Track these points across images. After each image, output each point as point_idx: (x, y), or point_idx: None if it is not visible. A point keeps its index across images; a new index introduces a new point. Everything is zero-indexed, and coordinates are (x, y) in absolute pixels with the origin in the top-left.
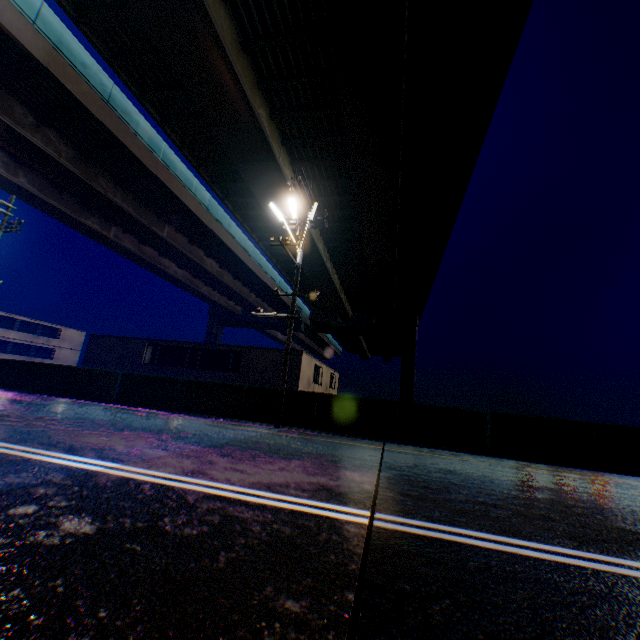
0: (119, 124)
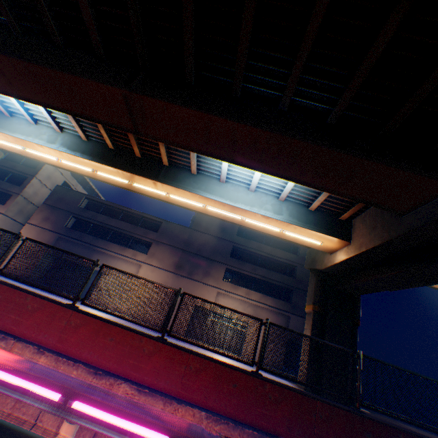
0: None
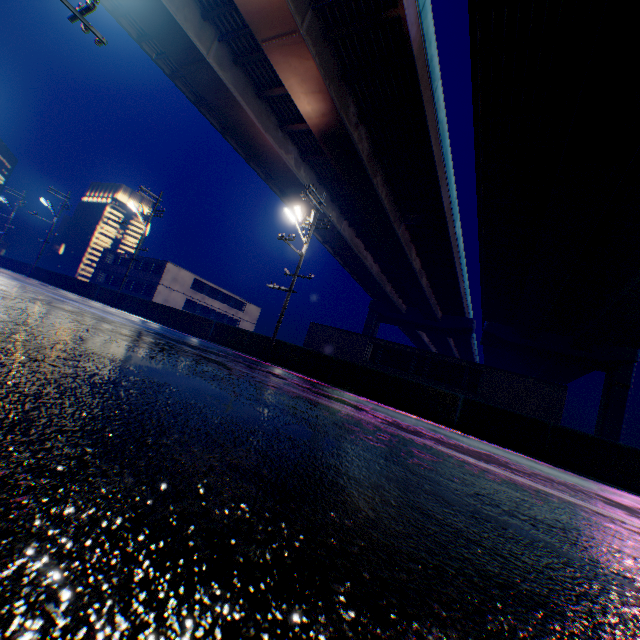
0: (432, 120)
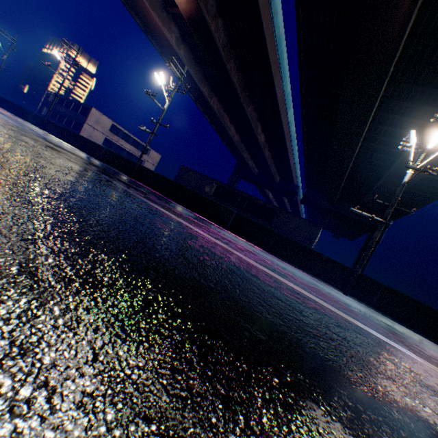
0: (268, 23)
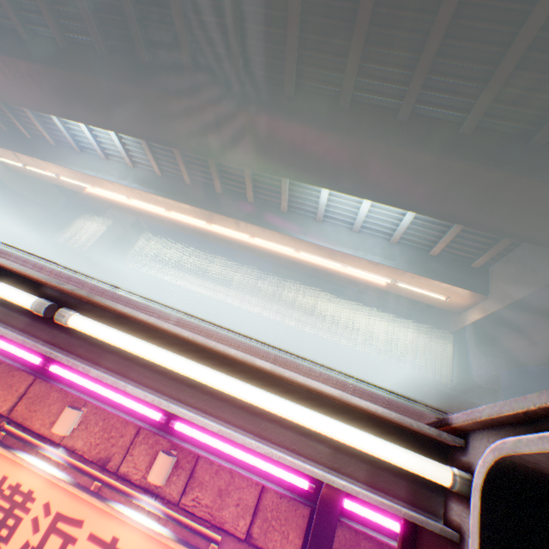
0: None
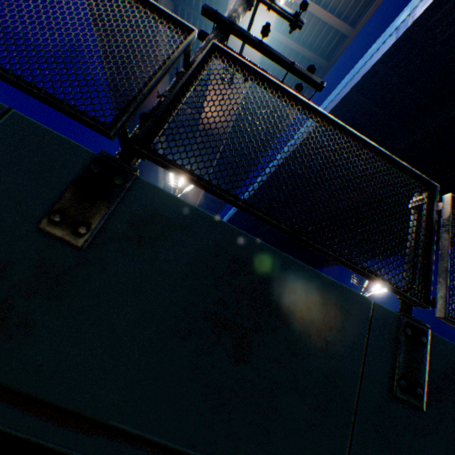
0: None
